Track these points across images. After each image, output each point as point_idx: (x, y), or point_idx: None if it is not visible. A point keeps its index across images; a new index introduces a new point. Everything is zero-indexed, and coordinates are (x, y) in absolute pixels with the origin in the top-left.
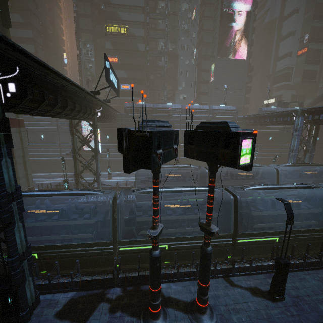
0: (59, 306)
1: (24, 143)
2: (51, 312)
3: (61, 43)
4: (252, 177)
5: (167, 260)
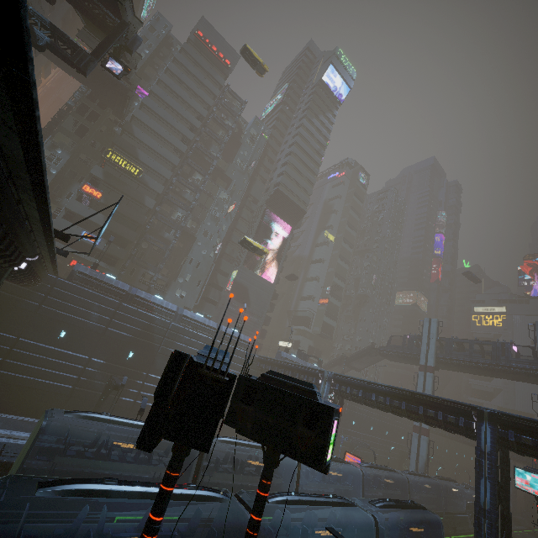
0: None
1: None
2: None
3: None
4: None
5: None
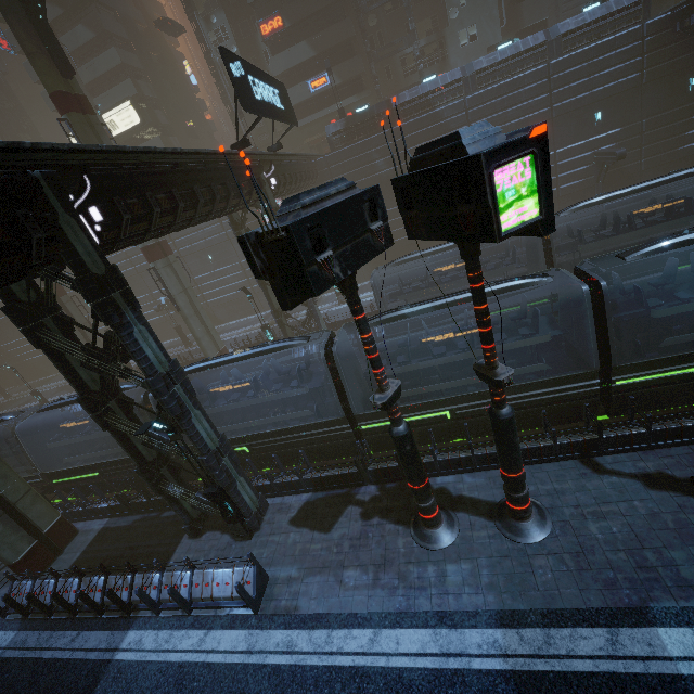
0: (292, 511)
1: (184, 281)
2: (284, 518)
3: (171, 42)
4: (687, 210)
5: (458, 437)
